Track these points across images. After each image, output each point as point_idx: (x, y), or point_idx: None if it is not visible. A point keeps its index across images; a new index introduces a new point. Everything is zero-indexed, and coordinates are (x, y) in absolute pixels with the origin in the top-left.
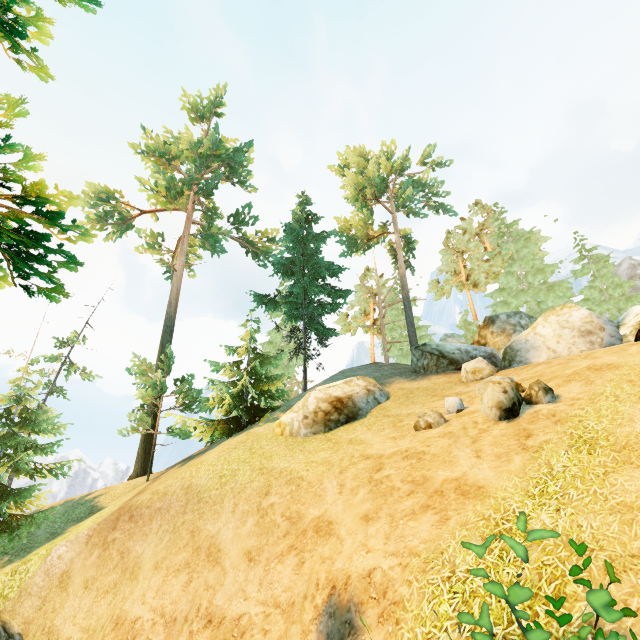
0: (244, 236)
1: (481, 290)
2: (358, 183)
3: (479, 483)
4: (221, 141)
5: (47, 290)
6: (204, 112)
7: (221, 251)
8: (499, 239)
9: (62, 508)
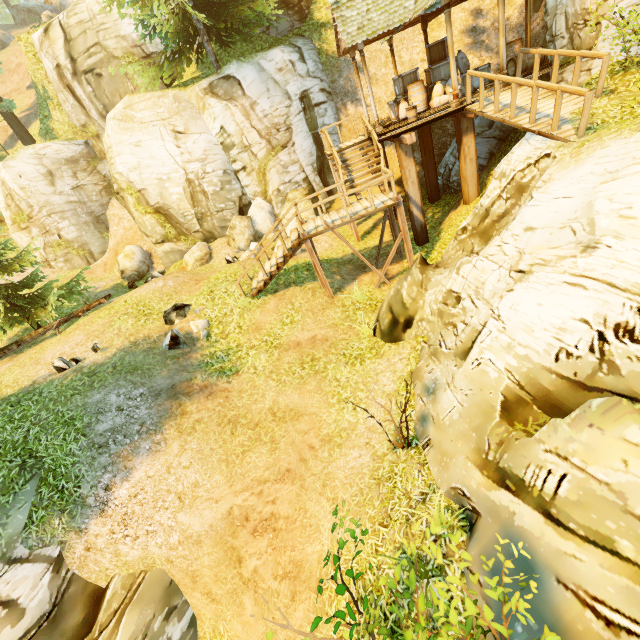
0: None
1: None
2: None
3: None
4: None
5: None
6: None
7: None
8: None
9: None
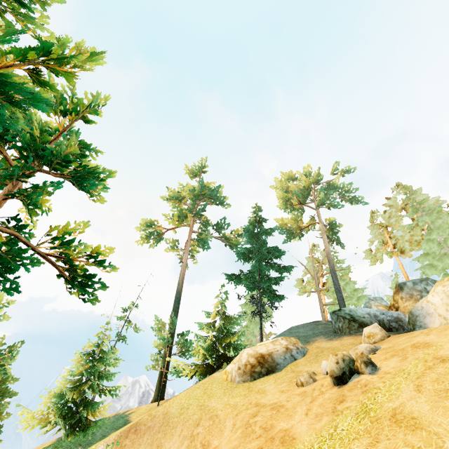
0: (223, 235)
1: (408, 255)
2: (283, 197)
3: (295, 435)
4: (205, 186)
5: (91, 300)
6: (197, 172)
7: (207, 248)
8: (414, 214)
9: (112, 418)
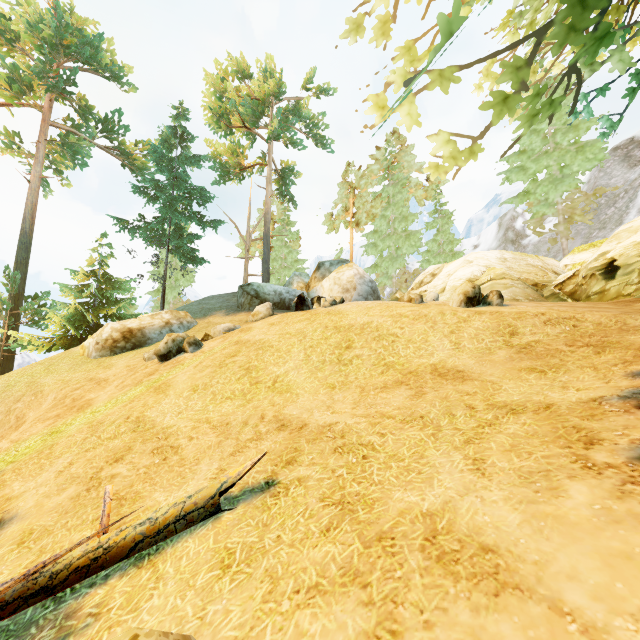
0: (121, 146)
1: (361, 230)
2: (214, 109)
3: (93, 403)
4: (69, 26)
5: None
6: None
7: (82, 165)
8: (383, 180)
9: None
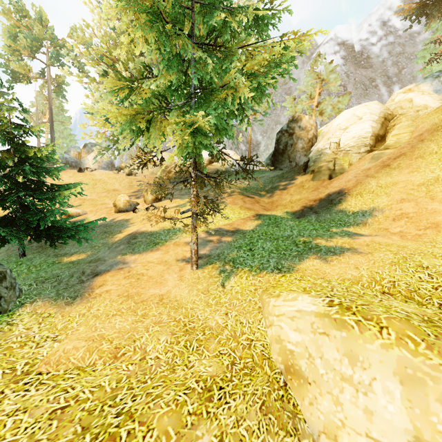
0: None
1: None
2: (11, 47)
3: None
4: None
5: None
6: None
7: None
8: None
9: None
